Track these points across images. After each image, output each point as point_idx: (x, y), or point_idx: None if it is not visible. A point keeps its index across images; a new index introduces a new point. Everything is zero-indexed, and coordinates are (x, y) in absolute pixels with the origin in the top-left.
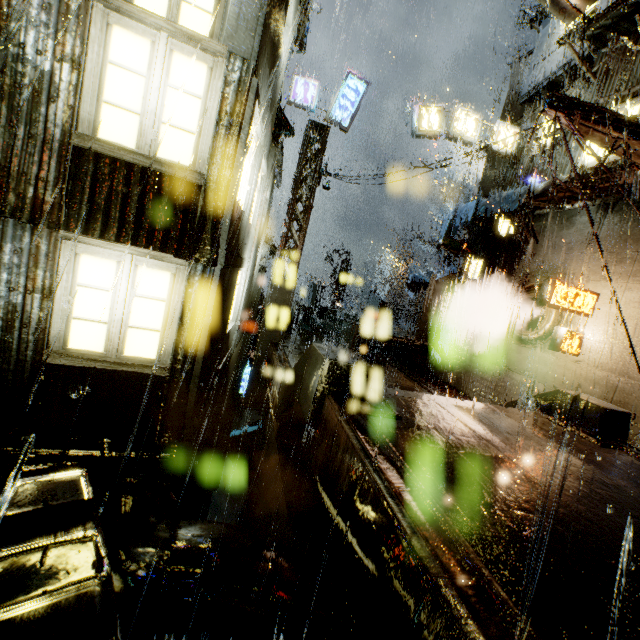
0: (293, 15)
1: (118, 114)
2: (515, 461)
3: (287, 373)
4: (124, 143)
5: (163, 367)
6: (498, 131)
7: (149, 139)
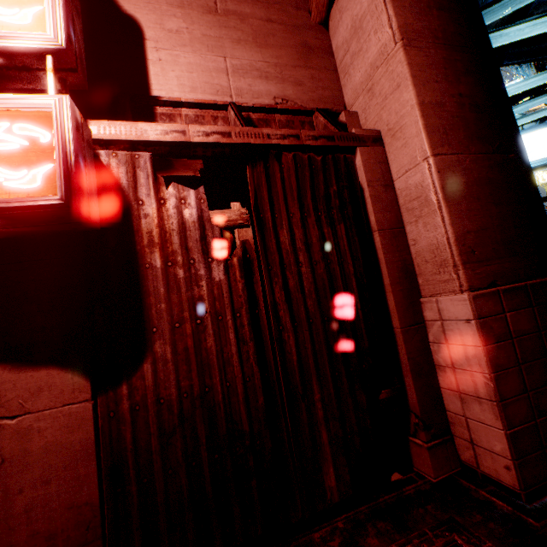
0: None
1: None
2: None
3: None
4: None
5: None
6: (536, 178)
7: None
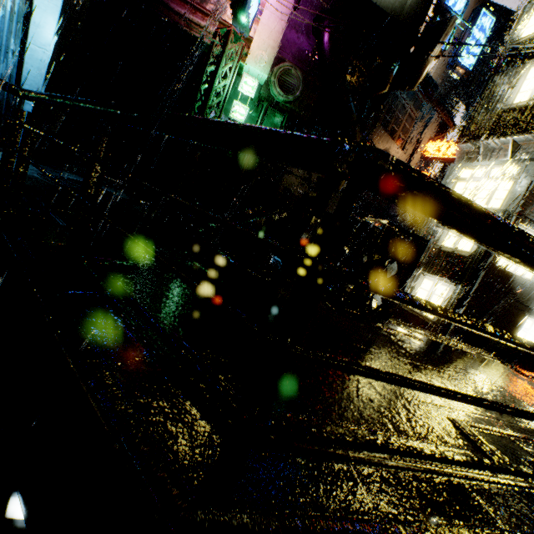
0: None
1: (450, 238)
2: None
3: None
4: (449, 246)
5: (432, 321)
6: None
7: (457, 244)
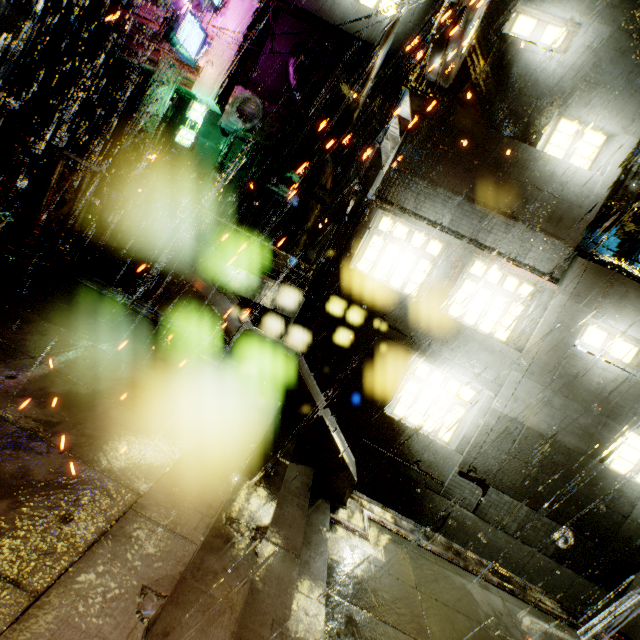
0: (622, 122)
1: None
2: (83, 341)
3: (439, 543)
4: None
5: None
6: None
7: None
